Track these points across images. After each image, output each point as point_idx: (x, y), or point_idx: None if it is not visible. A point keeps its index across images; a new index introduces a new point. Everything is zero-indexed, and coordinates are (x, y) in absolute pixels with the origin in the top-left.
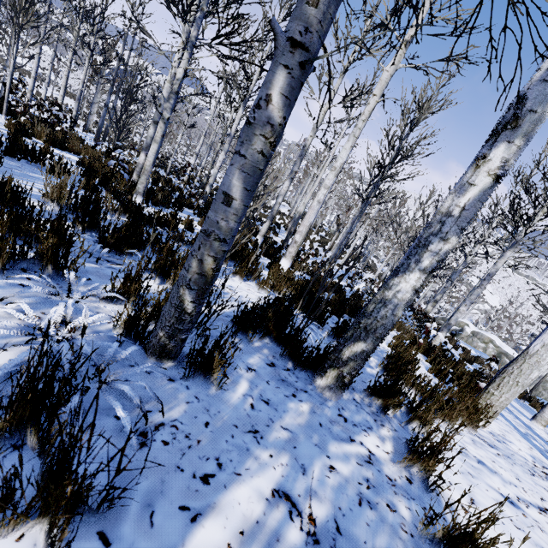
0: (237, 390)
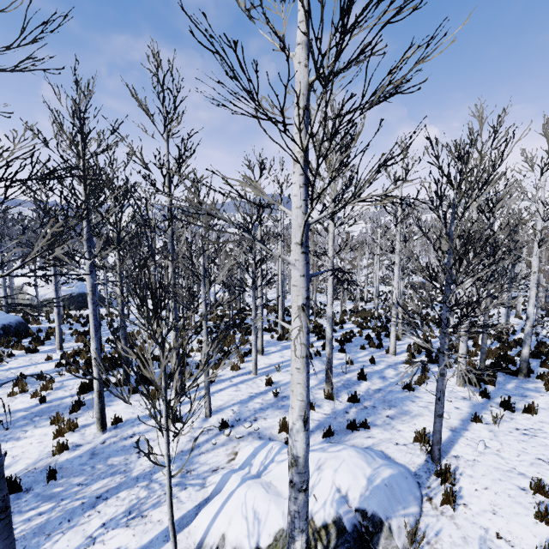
0: (500, 379)
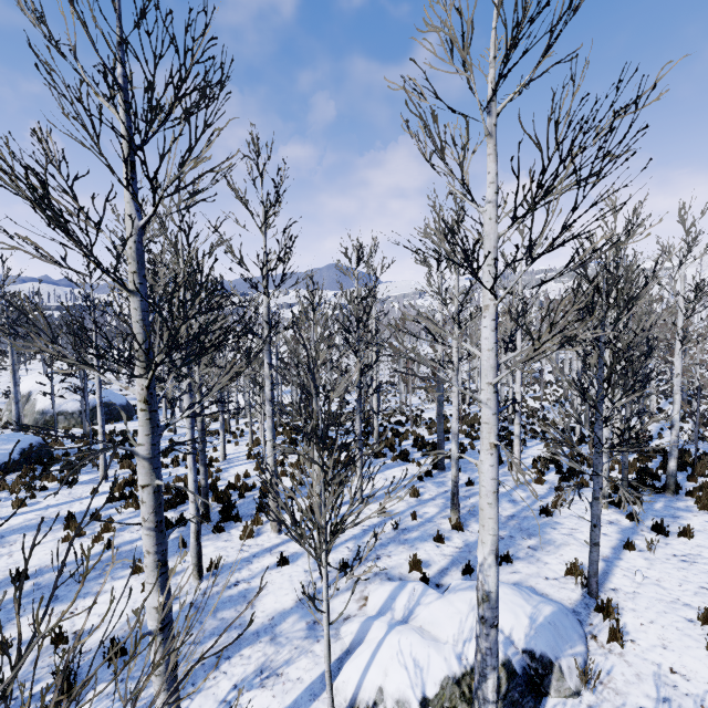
0: (645, 497)
